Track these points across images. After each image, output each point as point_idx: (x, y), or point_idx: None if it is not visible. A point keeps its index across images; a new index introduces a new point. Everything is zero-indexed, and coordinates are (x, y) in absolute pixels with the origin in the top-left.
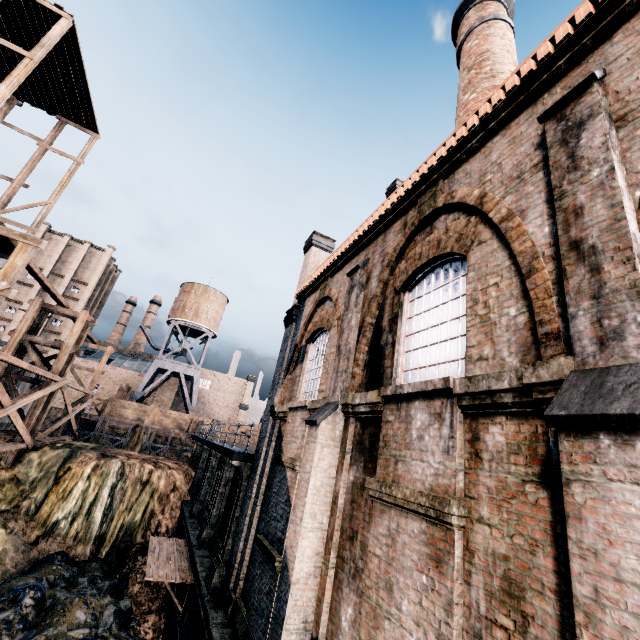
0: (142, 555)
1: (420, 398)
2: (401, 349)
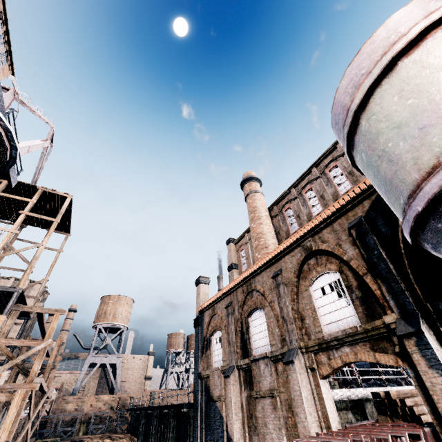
0: None
1: (261, 359)
2: (252, 340)
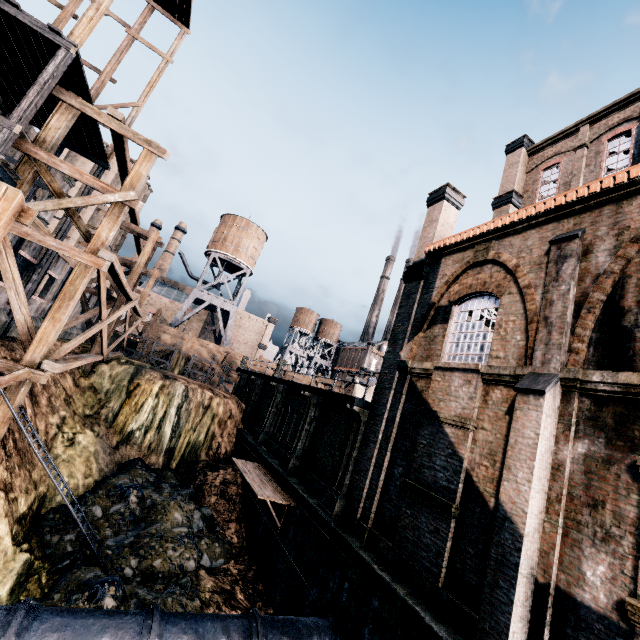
0: (211, 471)
1: None
2: None
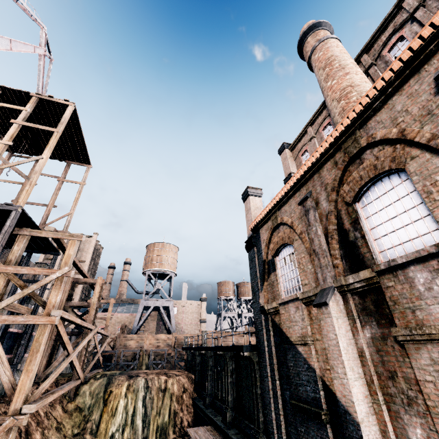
0: None
1: (413, 264)
2: (371, 239)
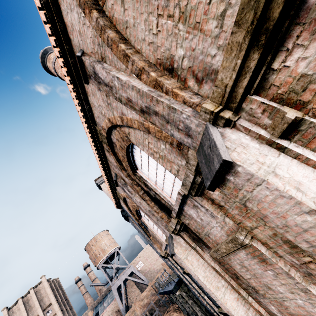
0: None
1: (183, 205)
2: (160, 191)
